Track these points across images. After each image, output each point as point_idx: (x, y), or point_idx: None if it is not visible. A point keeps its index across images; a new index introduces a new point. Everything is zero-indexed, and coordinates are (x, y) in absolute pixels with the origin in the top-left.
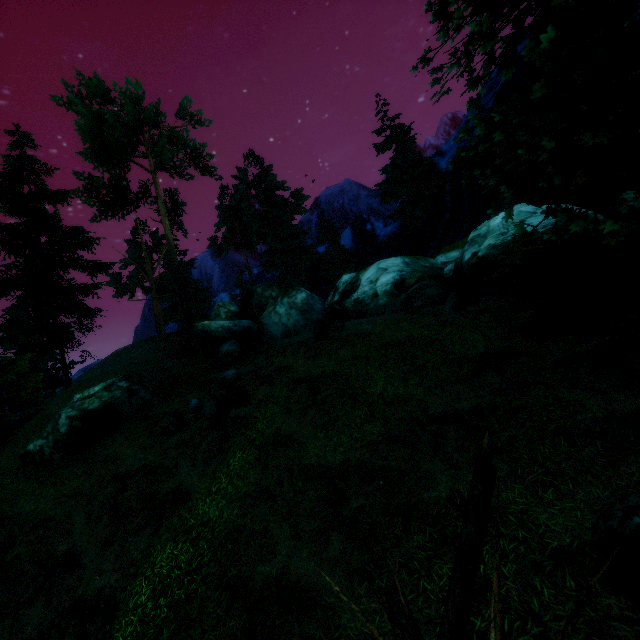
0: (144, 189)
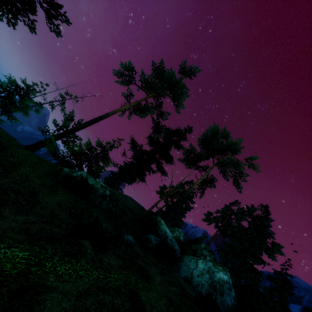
0: (205, 167)
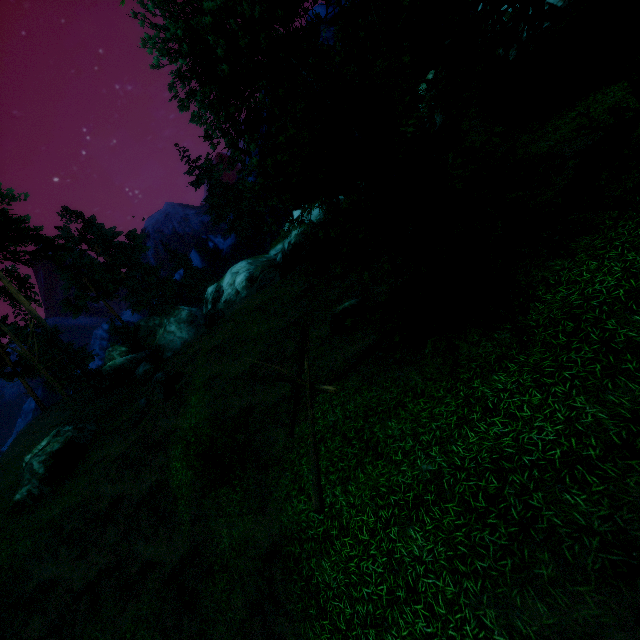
0: None
